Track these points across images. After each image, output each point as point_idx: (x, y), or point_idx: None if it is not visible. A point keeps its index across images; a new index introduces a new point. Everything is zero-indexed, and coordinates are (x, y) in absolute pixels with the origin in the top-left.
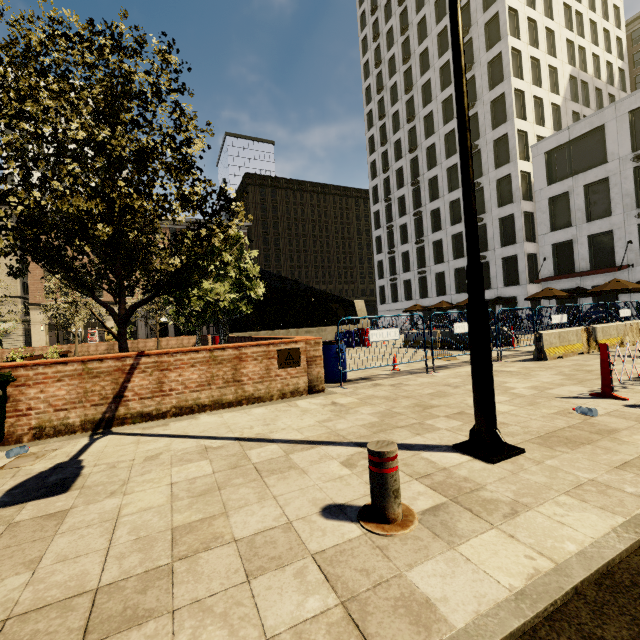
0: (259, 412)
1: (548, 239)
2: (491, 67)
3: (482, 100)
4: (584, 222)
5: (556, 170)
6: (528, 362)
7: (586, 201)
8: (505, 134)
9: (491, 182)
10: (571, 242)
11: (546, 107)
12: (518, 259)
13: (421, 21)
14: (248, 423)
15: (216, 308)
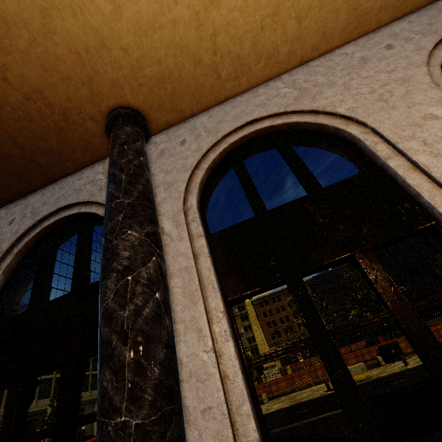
0: None
1: None
2: None
3: None
4: None
5: None
6: None
7: None
8: None
9: None
10: None
11: None
12: None
13: None
14: None
15: None
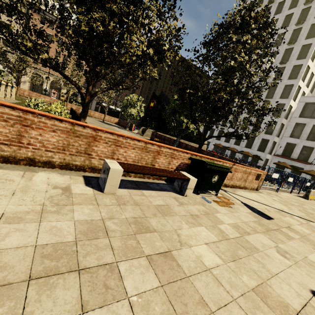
0: (256, 196)
1: (286, 139)
2: (303, 48)
3: (290, 62)
4: (305, 139)
5: (305, 112)
6: (302, 198)
7: (310, 131)
8: (292, 84)
9: (274, 103)
10: (295, 145)
11: (313, 79)
12: (269, 142)
13: (281, 2)
14: (265, 201)
15: (187, 129)
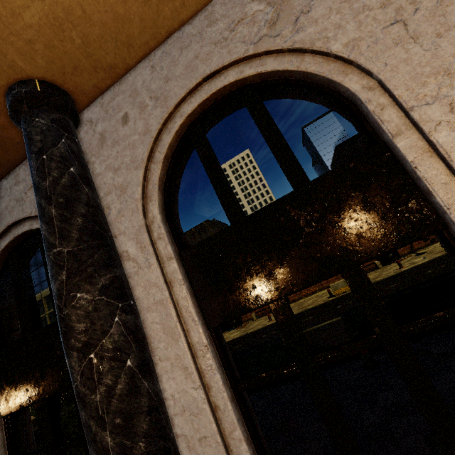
0: None
1: None
2: None
3: None
4: None
5: None
6: None
7: None
8: None
9: None
10: None
11: None
12: None
13: None
14: None
15: None
